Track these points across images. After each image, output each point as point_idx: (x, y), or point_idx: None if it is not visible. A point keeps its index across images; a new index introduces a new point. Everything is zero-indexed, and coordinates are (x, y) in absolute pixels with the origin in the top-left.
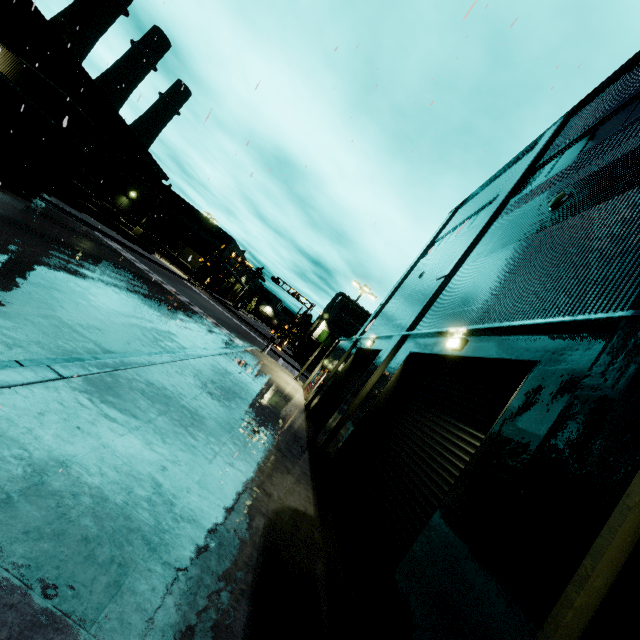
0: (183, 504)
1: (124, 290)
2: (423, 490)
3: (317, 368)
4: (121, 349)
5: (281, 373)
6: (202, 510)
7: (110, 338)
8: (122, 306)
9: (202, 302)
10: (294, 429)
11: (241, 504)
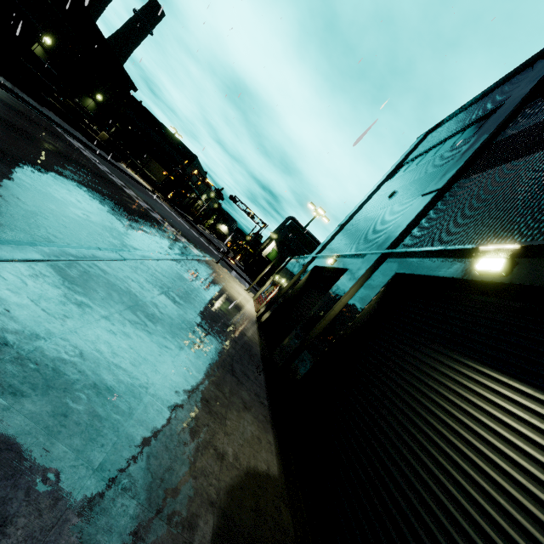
0: None
1: (71, 180)
2: (468, 488)
3: (268, 282)
4: (37, 237)
5: (234, 284)
6: None
7: (23, 221)
8: (61, 193)
9: (163, 211)
10: (248, 344)
11: (177, 495)
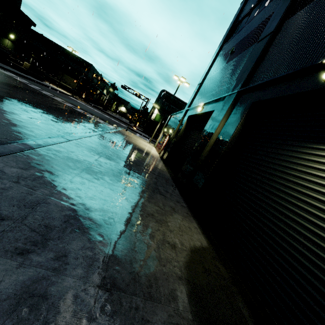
0: None
1: (15, 98)
2: None
3: (160, 134)
4: (3, 139)
5: (140, 141)
6: None
7: None
8: (11, 107)
9: (83, 107)
10: (162, 174)
11: (157, 281)
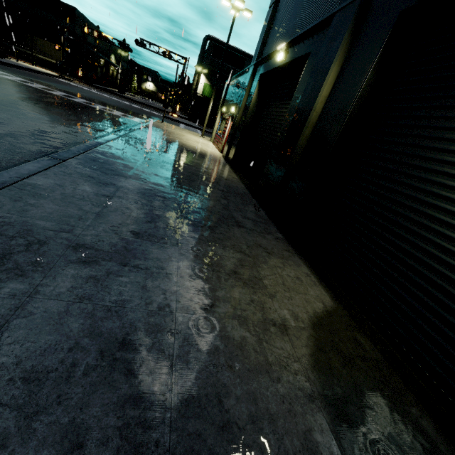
0: None
1: None
2: None
3: (217, 119)
4: None
5: (188, 135)
6: None
7: None
8: None
9: (84, 93)
10: (233, 187)
11: (276, 425)
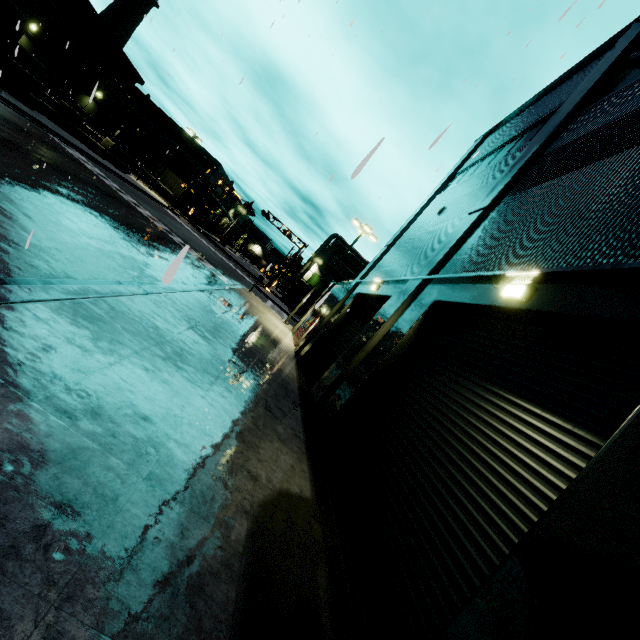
0: (113, 527)
1: (79, 204)
2: (470, 491)
3: (308, 312)
4: (57, 273)
5: (270, 315)
6: (148, 531)
7: (41, 257)
8: (71, 221)
9: (184, 233)
10: (284, 380)
11: (215, 503)
